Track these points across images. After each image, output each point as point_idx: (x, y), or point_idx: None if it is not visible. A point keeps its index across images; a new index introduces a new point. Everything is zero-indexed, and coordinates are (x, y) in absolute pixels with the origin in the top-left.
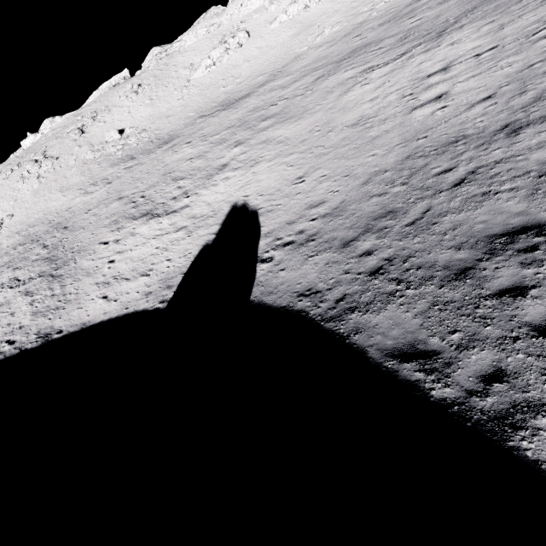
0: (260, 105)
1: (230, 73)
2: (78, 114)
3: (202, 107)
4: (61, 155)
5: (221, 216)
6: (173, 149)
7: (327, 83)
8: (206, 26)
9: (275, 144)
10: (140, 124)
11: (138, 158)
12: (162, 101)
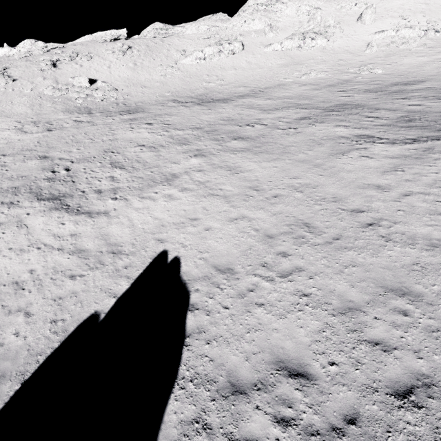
0: (236, 118)
1: (216, 73)
2: (60, 48)
3: (179, 92)
4: (21, 79)
5: (138, 263)
6: (131, 124)
7: (314, 129)
8: (209, 24)
9: (242, 180)
10: (114, 82)
11: (94, 115)
12: (145, 70)
